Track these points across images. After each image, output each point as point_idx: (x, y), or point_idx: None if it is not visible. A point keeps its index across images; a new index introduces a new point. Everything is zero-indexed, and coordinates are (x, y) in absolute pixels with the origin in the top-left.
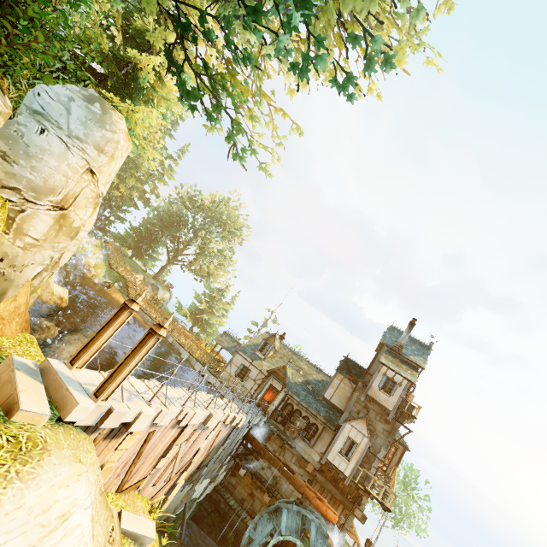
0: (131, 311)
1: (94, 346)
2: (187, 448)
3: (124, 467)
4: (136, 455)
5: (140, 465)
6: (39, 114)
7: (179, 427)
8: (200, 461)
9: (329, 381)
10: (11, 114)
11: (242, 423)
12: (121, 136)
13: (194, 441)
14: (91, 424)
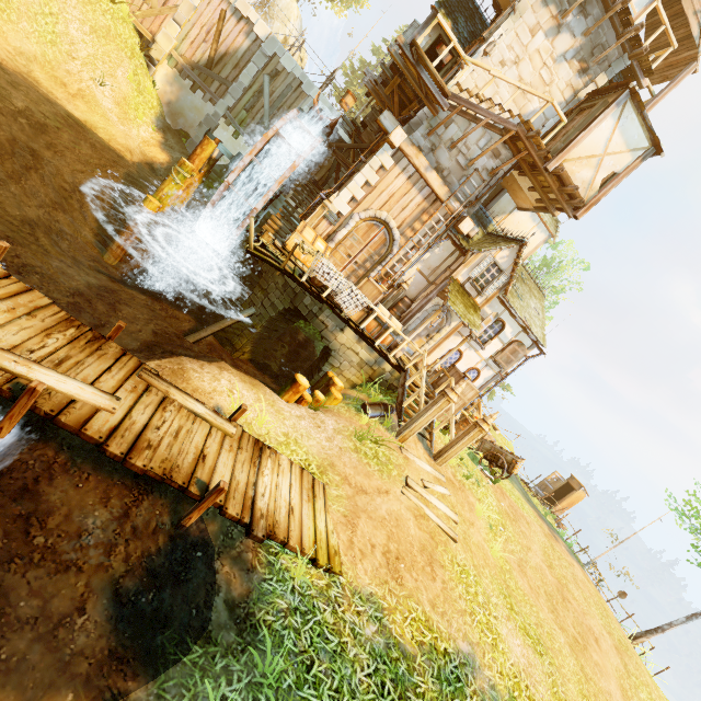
0: None
1: None
2: None
3: None
4: None
5: None
6: None
7: None
8: (208, 56)
9: None
10: None
11: (264, 35)
12: None
13: None
14: None
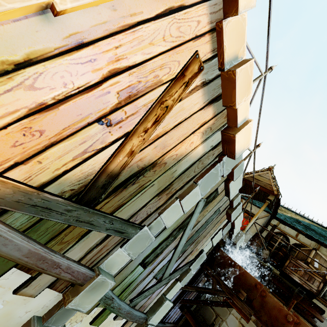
0: None
1: None
2: None
3: None
4: None
5: None
6: None
7: None
8: (97, 165)
9: (325, 229)
10: None
11: (241, 148)
12: None
13: None
14: None
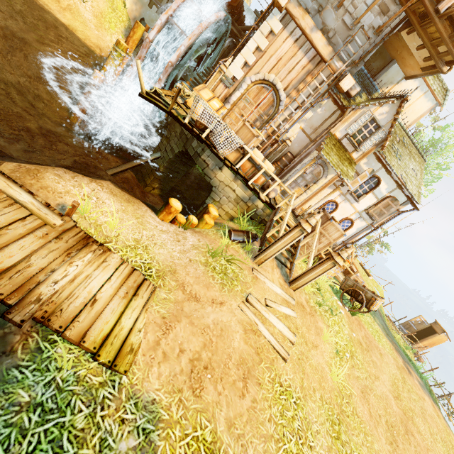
0: None
1: None
2: None
3: None
4: None
5: None
6: None
7: None
8: None
9: None
10: None
11: None
12: None
13: None
14: None
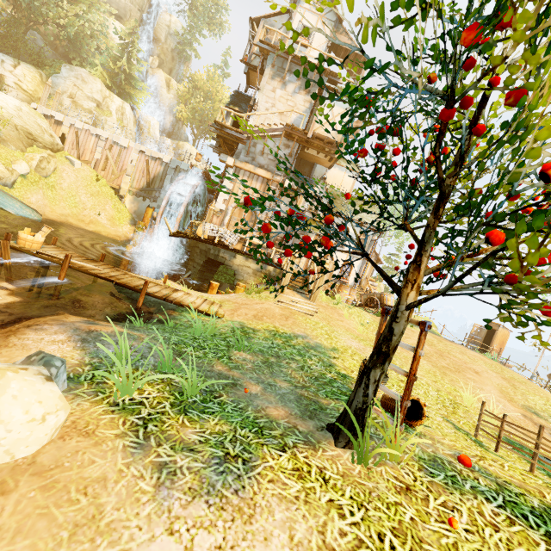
0: (58, 93)
1: (52, 105)
2: (116, 157)
3: (74, 146)
4: (76, 142)
5: (84, 151)
6: (55, 76)
7: (96, 138)
8: (146, 182)
9: None
10: (40, 72)
11: (169, 160)
12: (83, 73)
13: (118, 154)
14: (43, 114)
